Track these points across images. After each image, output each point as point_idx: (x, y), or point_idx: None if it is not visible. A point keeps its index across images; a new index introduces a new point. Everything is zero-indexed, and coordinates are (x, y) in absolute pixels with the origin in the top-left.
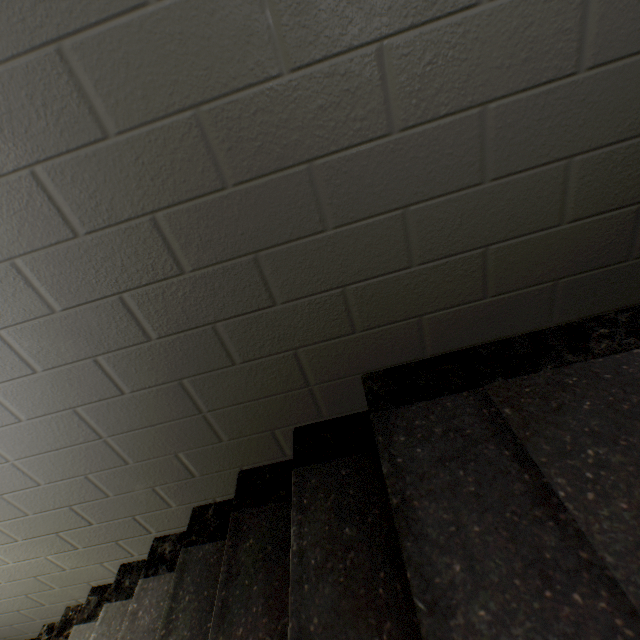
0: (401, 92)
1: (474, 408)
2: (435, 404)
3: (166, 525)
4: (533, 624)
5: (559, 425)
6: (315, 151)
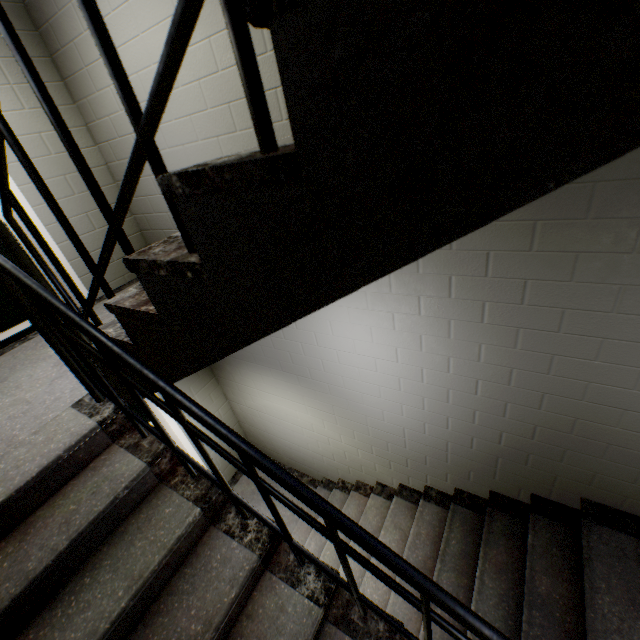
0: None
1: (633, 545)
2: (615, 533)
3: (436, 484)
4: (622, 609)
5: None
6: (614, 443)
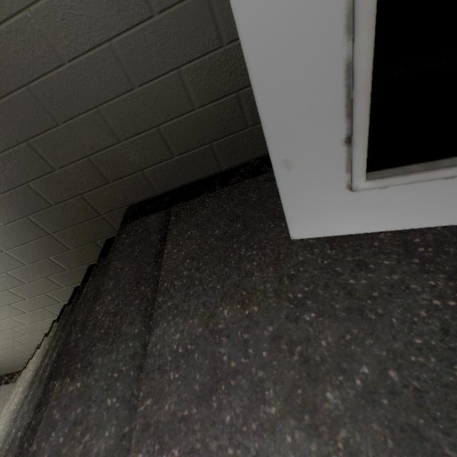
0: (56, 38)
1: (161, 218)
2: (147, 218)
3: (66, 298)
4: (123, 298)
5: (187, 222)
6: (27, 79)
